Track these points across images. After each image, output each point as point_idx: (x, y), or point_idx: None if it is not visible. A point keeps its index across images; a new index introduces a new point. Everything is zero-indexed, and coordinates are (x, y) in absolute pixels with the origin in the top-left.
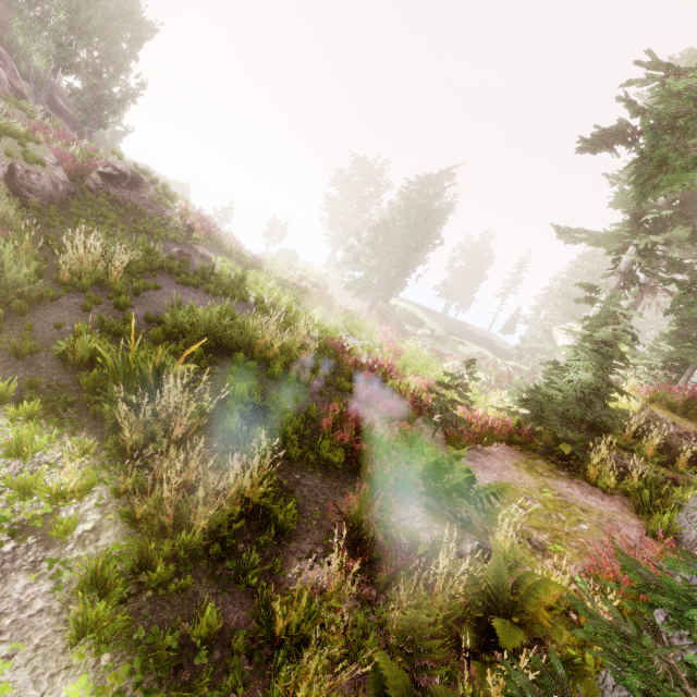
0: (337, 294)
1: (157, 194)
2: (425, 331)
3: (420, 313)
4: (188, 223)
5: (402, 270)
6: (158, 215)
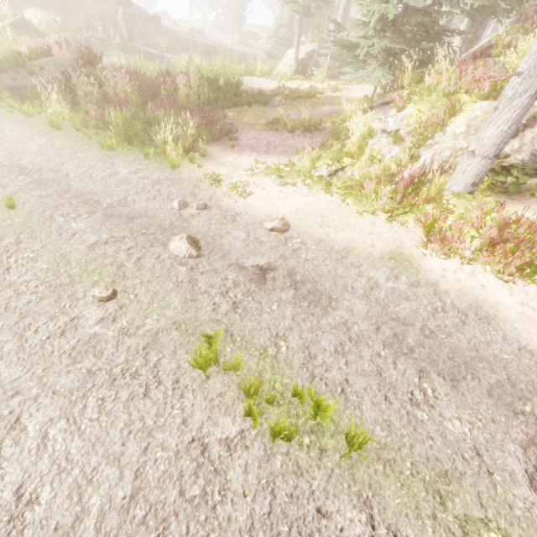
0: (209, 35)
1: (137, 5)
2: (263, 41)
3: (257, 29)
4: (158, 16)
5: (240, 4)
6: (144, 16)
